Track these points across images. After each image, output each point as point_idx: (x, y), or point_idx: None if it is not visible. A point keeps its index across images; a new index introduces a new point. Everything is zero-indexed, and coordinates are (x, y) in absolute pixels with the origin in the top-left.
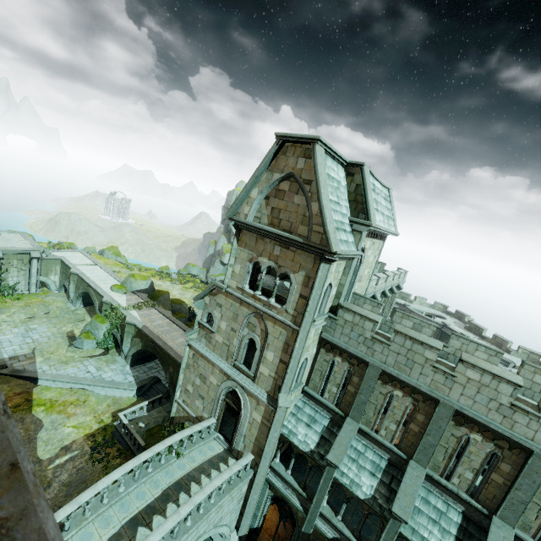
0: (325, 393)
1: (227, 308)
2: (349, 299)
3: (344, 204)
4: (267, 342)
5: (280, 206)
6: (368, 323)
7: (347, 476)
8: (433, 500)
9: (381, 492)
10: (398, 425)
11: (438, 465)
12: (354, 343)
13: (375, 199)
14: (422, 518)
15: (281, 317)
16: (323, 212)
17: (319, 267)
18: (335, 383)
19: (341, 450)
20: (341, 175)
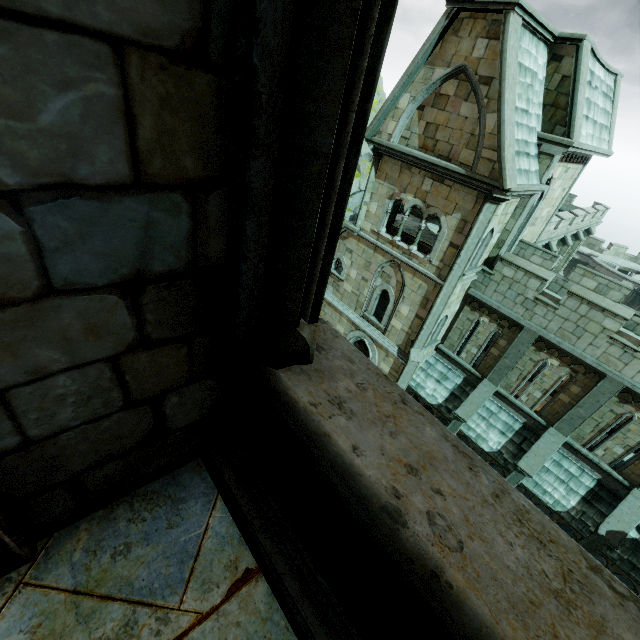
0: (463, 353)
1: (359, 254)
2: (512, 249)
3: (535, 113)
4: (403, 295)
5: (438, 121)
6: (533, 281)
7: (474, 431)
8: (566, 465)
9: (509, 449)
10: (544, 394)
11: (582, 436)
12: (509, 303)
13: (589, 98)
14: (549, 477)
15: (423, 268)
16: (502, 130)
17: (482, 209)
18: (476, 344)
19: (471, 407)
20: (541, 61)
